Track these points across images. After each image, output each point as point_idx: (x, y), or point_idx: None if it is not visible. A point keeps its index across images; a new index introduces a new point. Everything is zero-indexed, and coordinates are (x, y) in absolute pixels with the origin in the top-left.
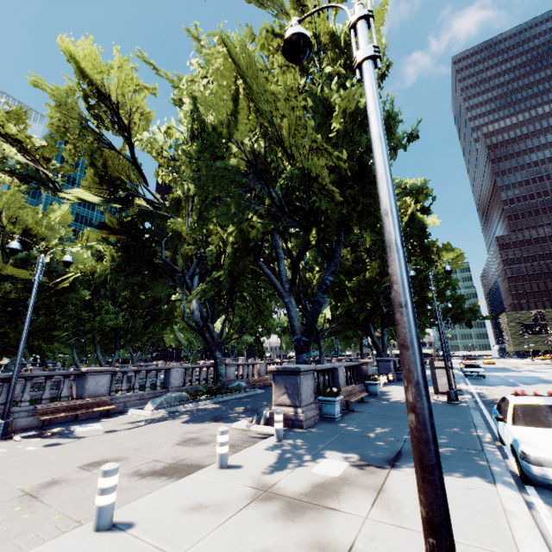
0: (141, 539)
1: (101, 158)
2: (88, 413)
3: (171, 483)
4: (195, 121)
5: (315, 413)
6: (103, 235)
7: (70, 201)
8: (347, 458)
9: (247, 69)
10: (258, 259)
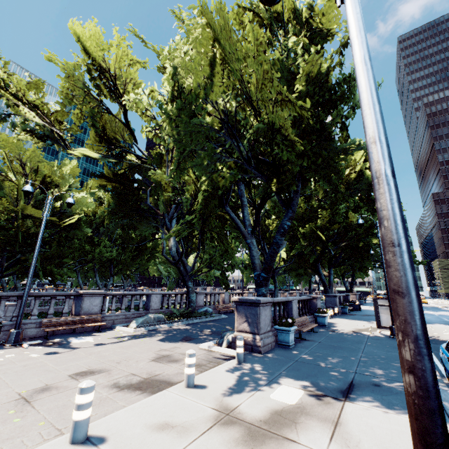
0: None
1: (101, 121)
2: (83, 327)
3: (143, 397)
4: (175, 85)
5: (271, 340)
6: (102, 184)
7: (75, 155)
8: (302, 386)
9: (222, 35)
10: (225, 205)
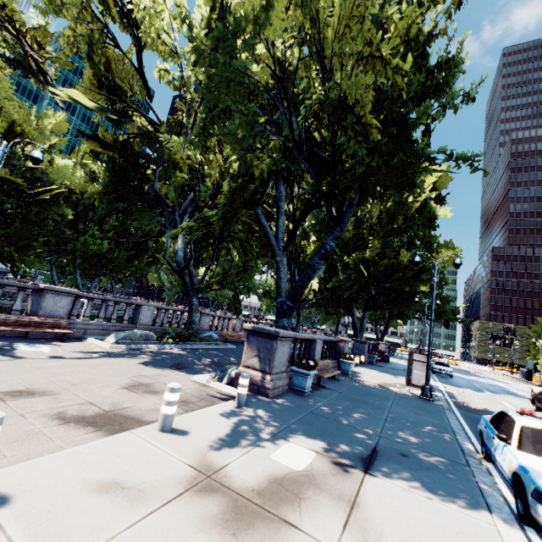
0: (5, 532)
1: (103, 56)
2: (41, 333)
3: (95, 438)
4: (215, 10)
5: (284, 383)
6: (95, 150)
7: (59, 97)
8: (314, 446)
9: None
10: (257, 206)
